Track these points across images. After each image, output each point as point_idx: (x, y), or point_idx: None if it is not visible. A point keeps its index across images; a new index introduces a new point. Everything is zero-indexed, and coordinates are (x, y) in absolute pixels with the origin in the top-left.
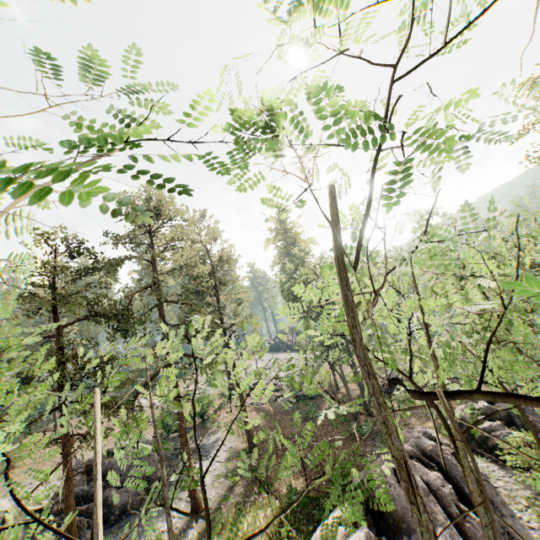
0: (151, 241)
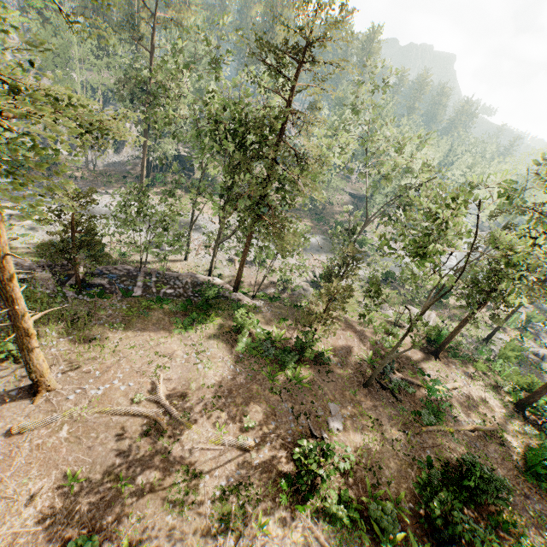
0: None
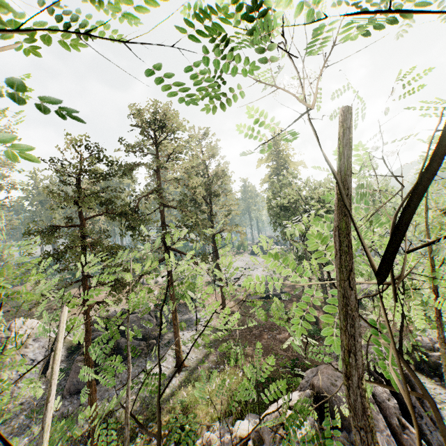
0: (158, 153)
